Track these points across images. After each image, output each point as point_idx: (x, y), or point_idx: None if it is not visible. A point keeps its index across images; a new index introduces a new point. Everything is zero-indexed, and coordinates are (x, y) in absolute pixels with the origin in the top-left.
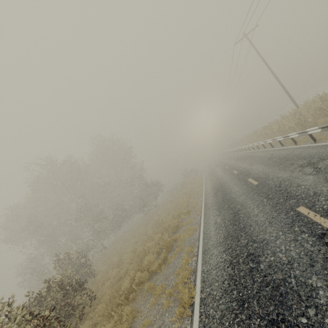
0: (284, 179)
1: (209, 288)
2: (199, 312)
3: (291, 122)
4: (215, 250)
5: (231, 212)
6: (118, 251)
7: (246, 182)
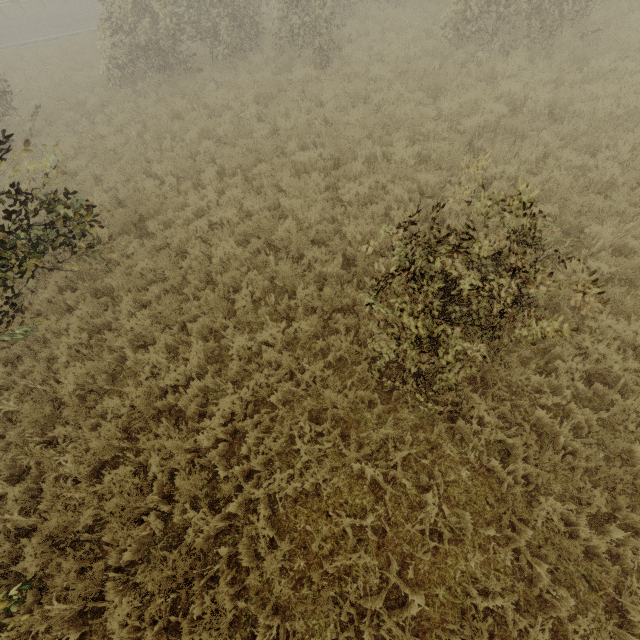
0: None
1: None
2: None
3: None
4: None
5: None
6: None
7: None
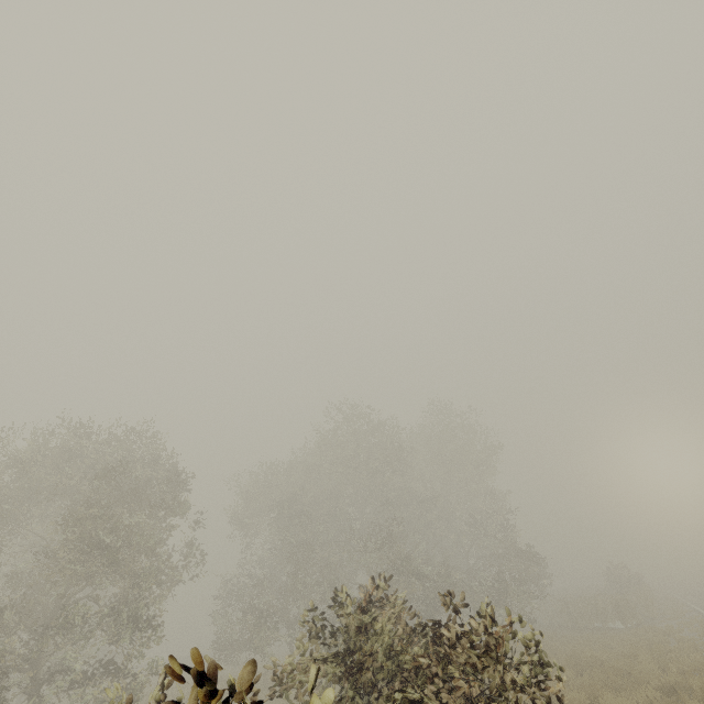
0: None
1: None
2: None
3: None
4: None
5: None
6: None
7: None
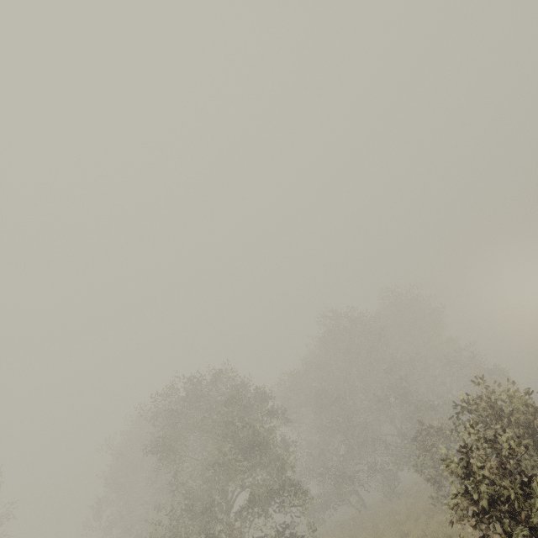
0: None
1: None
2: None
3: None
4: None
5: None
6: None
7: None
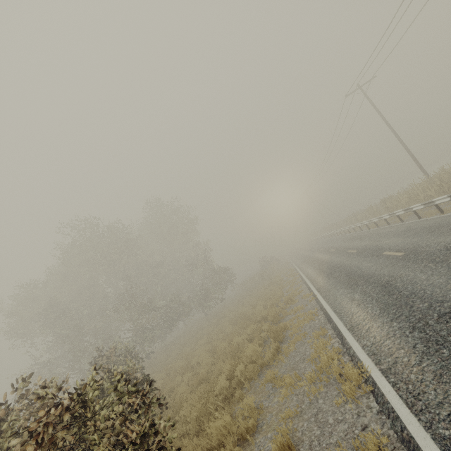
0: (450, 242)
1: (391, 358)
2: (388, 382)
3: (429, 189)
4: (373, 323)
5: (376, 286)
6: (178, 356)
7: (382, 255)
